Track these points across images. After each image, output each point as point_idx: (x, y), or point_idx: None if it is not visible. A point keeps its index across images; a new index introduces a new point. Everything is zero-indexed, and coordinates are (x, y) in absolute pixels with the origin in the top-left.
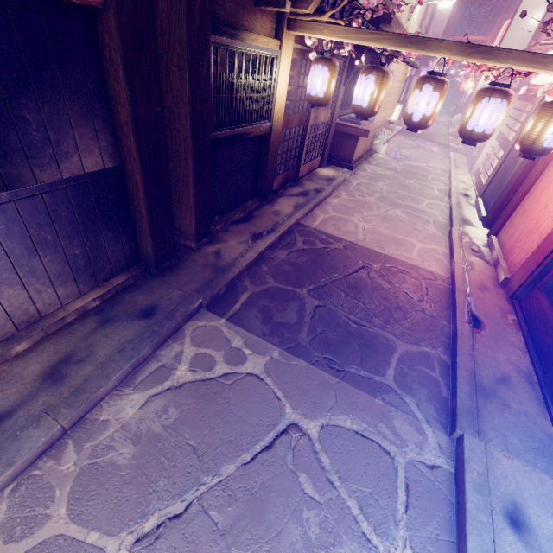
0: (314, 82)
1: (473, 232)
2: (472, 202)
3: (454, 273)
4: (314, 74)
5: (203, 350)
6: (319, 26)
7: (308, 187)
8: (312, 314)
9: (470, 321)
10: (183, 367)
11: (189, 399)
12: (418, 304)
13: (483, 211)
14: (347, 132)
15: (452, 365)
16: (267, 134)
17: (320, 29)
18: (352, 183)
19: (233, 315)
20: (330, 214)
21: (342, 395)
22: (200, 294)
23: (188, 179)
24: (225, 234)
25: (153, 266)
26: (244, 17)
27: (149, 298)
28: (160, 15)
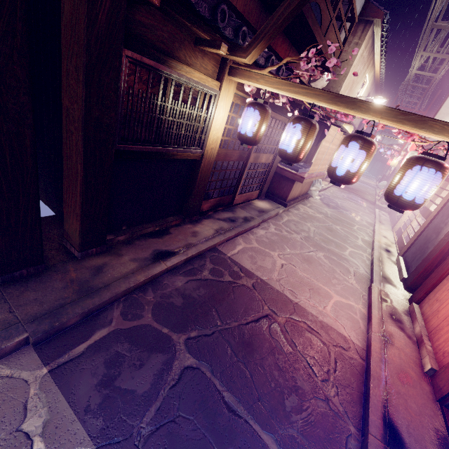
0: (244, 122)
1: (394, 294)
2: (393, 259)
3: (371, 346)
4: (245, 115)
5: None
6: (256, 75)
7: (238, 215)
8: (174, 381)
9: (387, 439)
10: None
11: None
12: (321, 386)
13: (404, 271)
14: (285, 175)
15: None
16: (198, 160)
17: (256, 78)
18: (283, 218)
19: (64, 364)
20: (251, 245)
21: None
22: (34, 324)
23: (77, 184)
24: (125, 247)
25: None
26: (180, 51)
27: None
28: (65, 14)
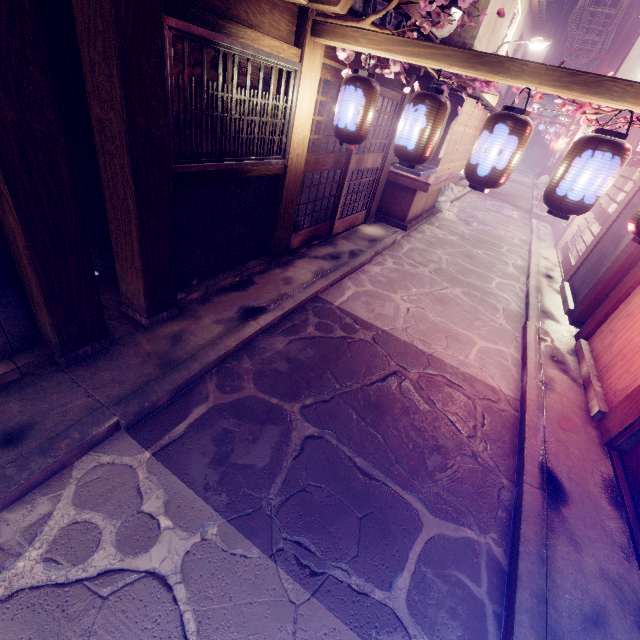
0: (343, 109)
1: (556, 331)
2: (556, 287)
3: (526, 394)
4: (343, 99)
5: (87, 514)
6: (354, 32)
7: (341, 248)
8: (297, 452)
9: (544, 486)
10: (35, 552)
11: (12, 632)
12: (467, 443)
13: (570, 301)
14: (402, 183)
15: (509, 572)
16: (281, 175)
17: (355, 37)
18: (403, 247)
19: (167, 446)
20: (364, 288)
21: (307, 633)
22: (120, 406)
23: (131, 227)
24: (202, 307)
25: (58, 353)
26: (239, 5)
27: (29, 409)
28: None
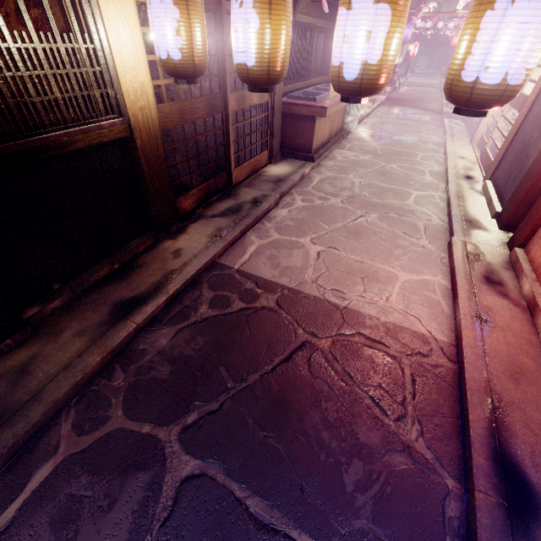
0: (157, 32)
1: (486, 242)
2: (478, 188)
3: (461, 340)
4: (152, 16)
5: None
6: None
7: (243, 198)
8: (167, 511)
9: (504, 491)
10: None
11: None
12: (396, 431)
13: (496, 202)
14: (299, 113)
15: None
16: (129, 137)
17: None
18: (312, 180)
19: None
20: (269, 238)
21: None
22: None
23: None
24: (66, 315)
25: None
26: None
27: None
28: None
